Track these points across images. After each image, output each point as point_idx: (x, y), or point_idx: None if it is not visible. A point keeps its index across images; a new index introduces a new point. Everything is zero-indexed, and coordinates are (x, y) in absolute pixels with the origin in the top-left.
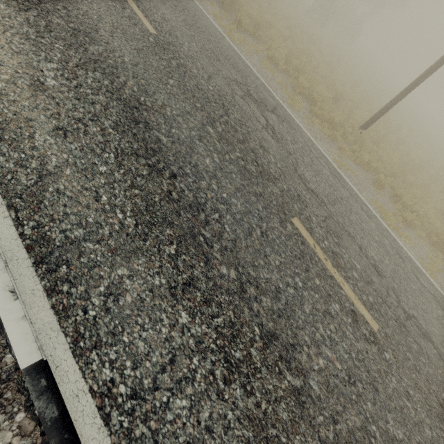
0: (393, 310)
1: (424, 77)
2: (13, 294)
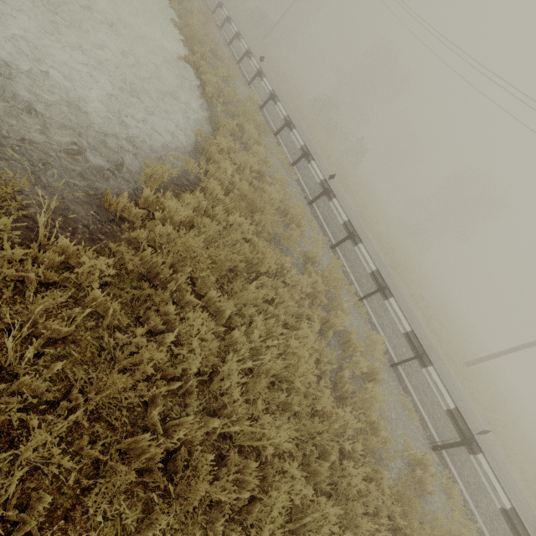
0: (531, 525)
1: (512, 351)
2: (500, 484)
